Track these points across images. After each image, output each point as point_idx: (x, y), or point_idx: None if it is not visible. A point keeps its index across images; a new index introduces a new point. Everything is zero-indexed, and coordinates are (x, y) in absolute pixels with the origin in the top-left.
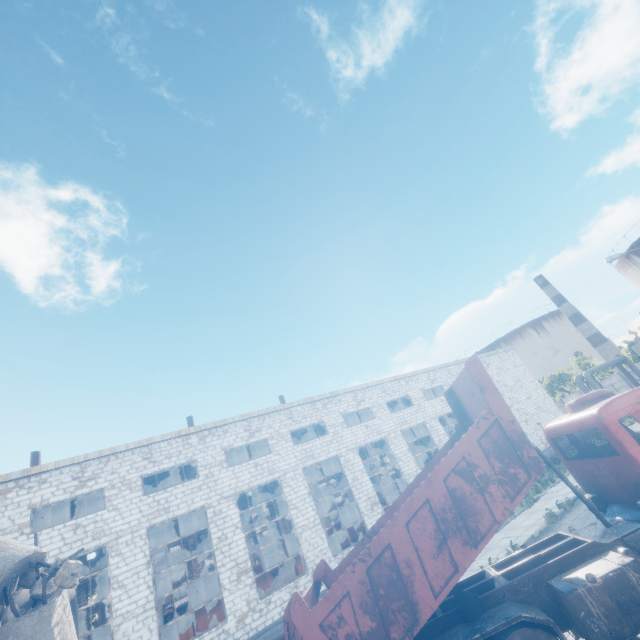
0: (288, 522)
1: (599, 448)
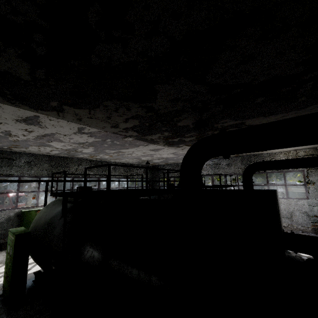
0: (2, 186)
1: (8, 201)
